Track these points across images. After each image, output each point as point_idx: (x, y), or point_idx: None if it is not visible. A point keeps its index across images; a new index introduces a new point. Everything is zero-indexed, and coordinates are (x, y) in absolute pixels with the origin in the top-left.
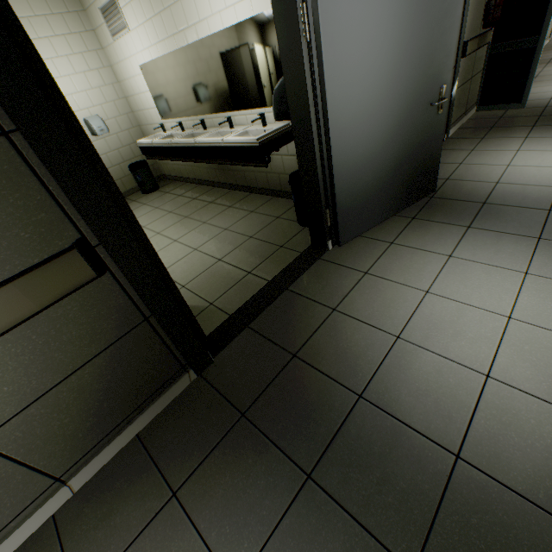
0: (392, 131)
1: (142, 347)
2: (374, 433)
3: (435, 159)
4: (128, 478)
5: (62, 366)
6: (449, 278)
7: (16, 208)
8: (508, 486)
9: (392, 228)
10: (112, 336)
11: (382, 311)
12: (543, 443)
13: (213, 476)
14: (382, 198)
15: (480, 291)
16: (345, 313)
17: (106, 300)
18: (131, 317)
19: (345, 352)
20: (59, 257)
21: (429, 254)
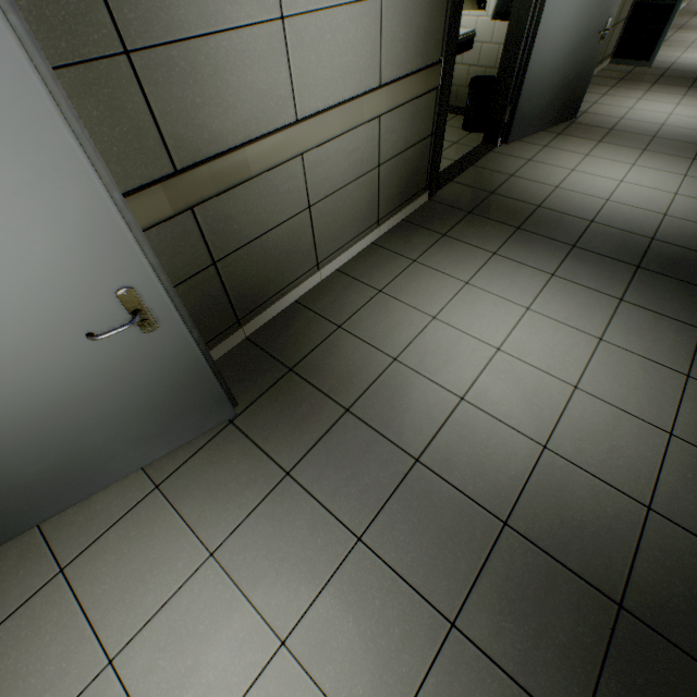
0: (568, 49)
1: (424, 155)
2: (549, 217)
3: (584, 86)
4: (410, 232)
5: (407, 142)
6: (586, 165)
7: (436, 27)
8: (614, 228)
9: (543, 139)
10: (421, 137)
11: (545, 177)
12: (631, 218)
13: (463, 230)
14: (543, 110)
15: (605, 171)
16: (520, 177)
17: (429, 108)
18: (429, 129)
19: (525, 192)
20: (437, 65)
21: (573, 153)
